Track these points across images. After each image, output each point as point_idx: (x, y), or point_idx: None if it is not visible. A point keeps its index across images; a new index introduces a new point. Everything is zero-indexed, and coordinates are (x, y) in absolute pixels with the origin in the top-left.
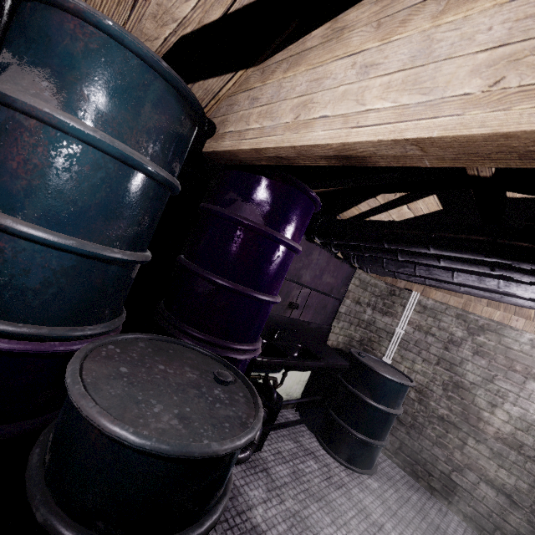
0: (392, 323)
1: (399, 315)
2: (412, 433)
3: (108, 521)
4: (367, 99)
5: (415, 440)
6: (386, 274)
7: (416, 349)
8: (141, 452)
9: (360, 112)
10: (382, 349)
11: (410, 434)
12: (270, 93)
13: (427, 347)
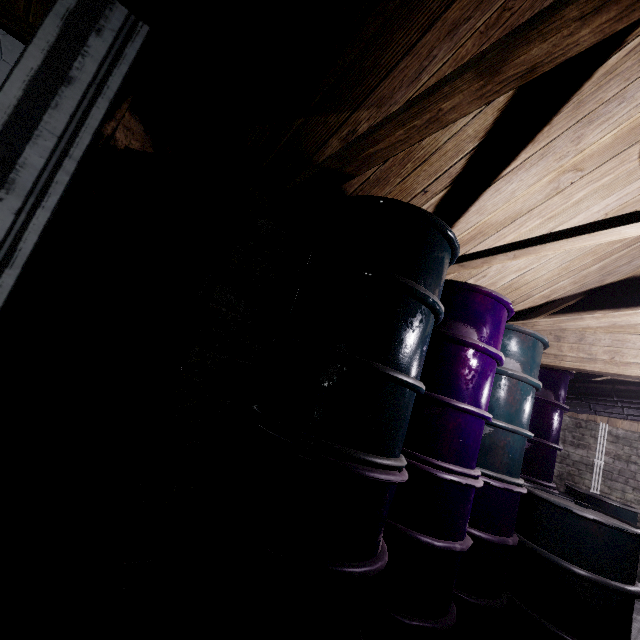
0: (588, 455)
1: (592, 446)
2: None
3: (614, 573)
4: None
5: None
6: (586, 412)
7: (622, 479)
8: (620, 535)
9: None
10: (585, 481)
11: None
12: (575, 337)
13: (633, 475)
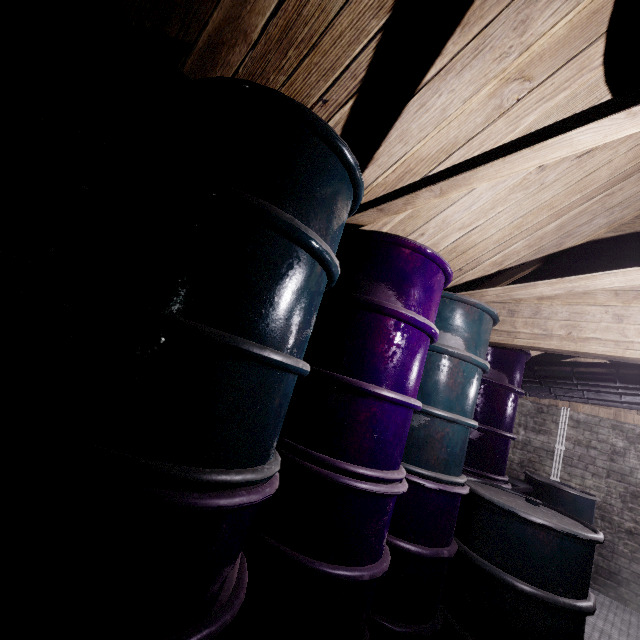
0: (549, 441)
1: (553, 432)
2: (604, 553)
3: (563, 587)
4: (628, 335)
5: (610, 560)
6: (547, 397)
7: (582, 465)
8: (572, 541)
9: (626, 341)
10: (545, 468)
11: (603, 554)
12: (530, 311)
13: (592, 461)
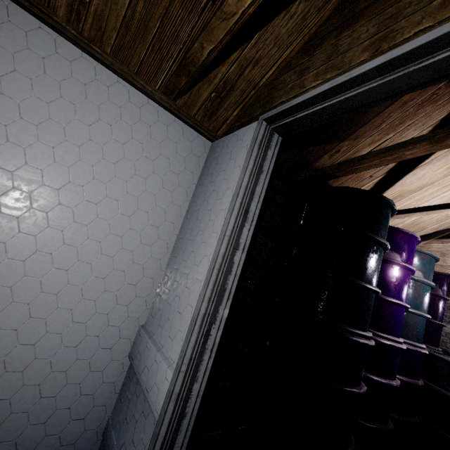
0: None
1: None
2: None
3: None
4: None
5: None
6: None
7: None
8: None
9: None
10: None
11: None
12: None
13: None
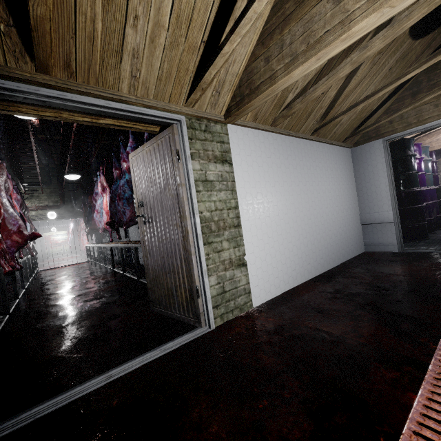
0: None
1: None
2: None
3: None
4: None
5: None
6: (439, 158)
7: None
8: None
9: None
10: None
11: None
12: (435, 139)
13: None
